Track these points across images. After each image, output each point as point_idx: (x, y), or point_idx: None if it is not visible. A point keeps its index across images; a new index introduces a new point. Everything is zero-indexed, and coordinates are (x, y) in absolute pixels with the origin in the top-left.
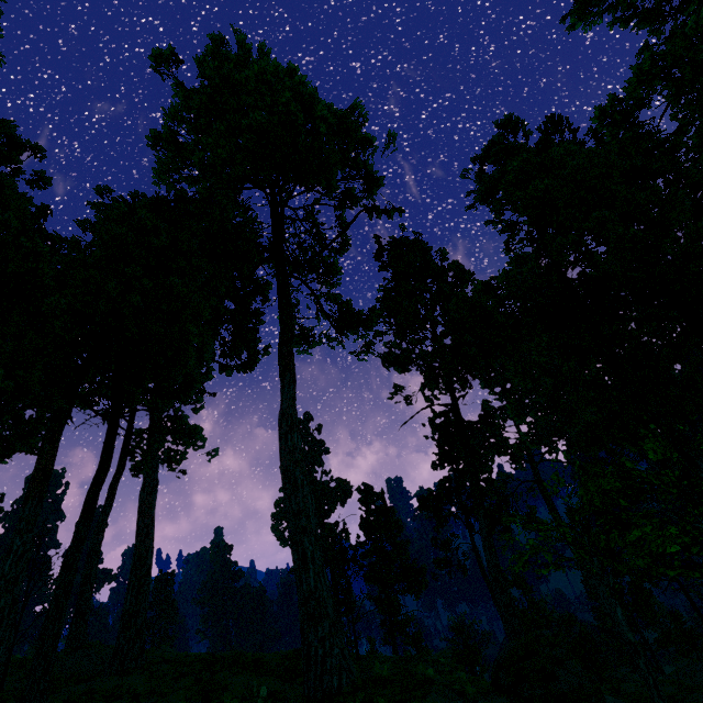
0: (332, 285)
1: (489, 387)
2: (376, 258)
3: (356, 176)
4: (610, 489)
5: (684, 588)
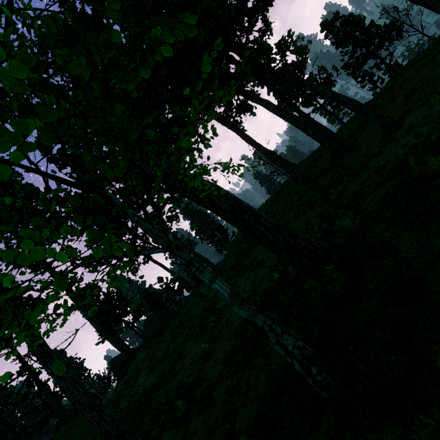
0: None
1: None
2: None
3: None
4: None
5: None
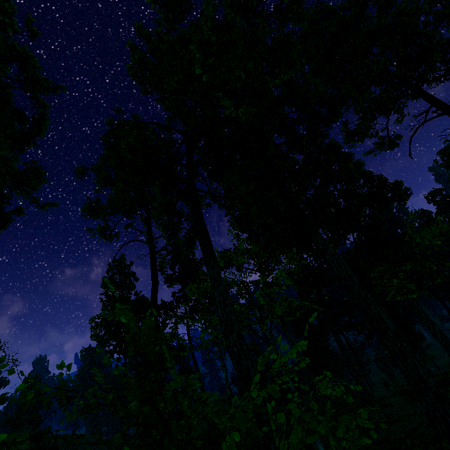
0: None
1: (231, 225)
2: (106, 136)
3: None
4: (206, 290)
5: (346, 337)
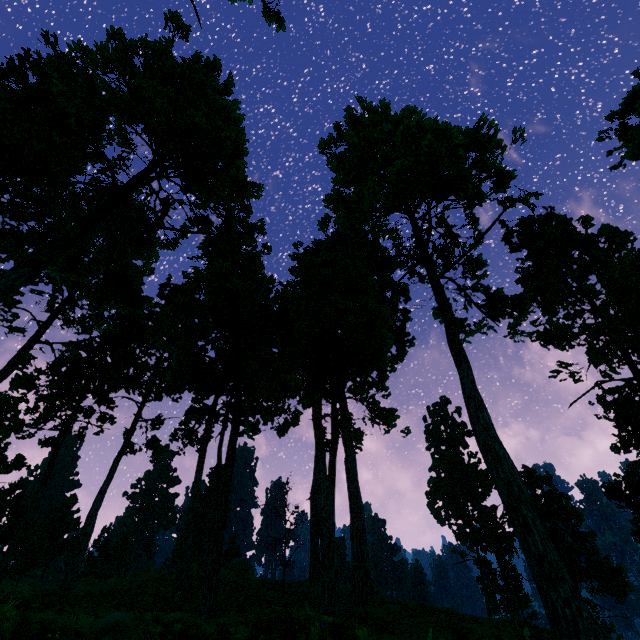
0: (479, 277)
1: None
2: (505, 242)
3: (487, 177)
4: None
5: None
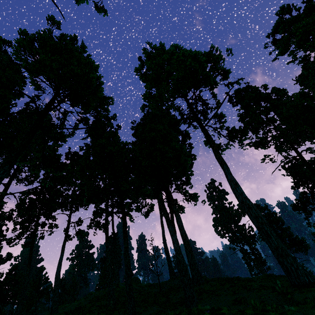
0: (223, 123)
1: (309, 140)
2: (229, 102)
3: (218, 74)
4: None
5: None
